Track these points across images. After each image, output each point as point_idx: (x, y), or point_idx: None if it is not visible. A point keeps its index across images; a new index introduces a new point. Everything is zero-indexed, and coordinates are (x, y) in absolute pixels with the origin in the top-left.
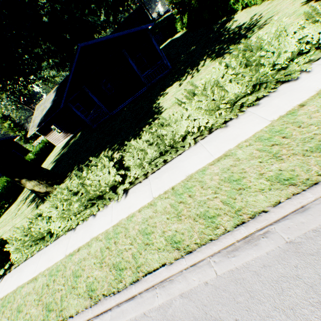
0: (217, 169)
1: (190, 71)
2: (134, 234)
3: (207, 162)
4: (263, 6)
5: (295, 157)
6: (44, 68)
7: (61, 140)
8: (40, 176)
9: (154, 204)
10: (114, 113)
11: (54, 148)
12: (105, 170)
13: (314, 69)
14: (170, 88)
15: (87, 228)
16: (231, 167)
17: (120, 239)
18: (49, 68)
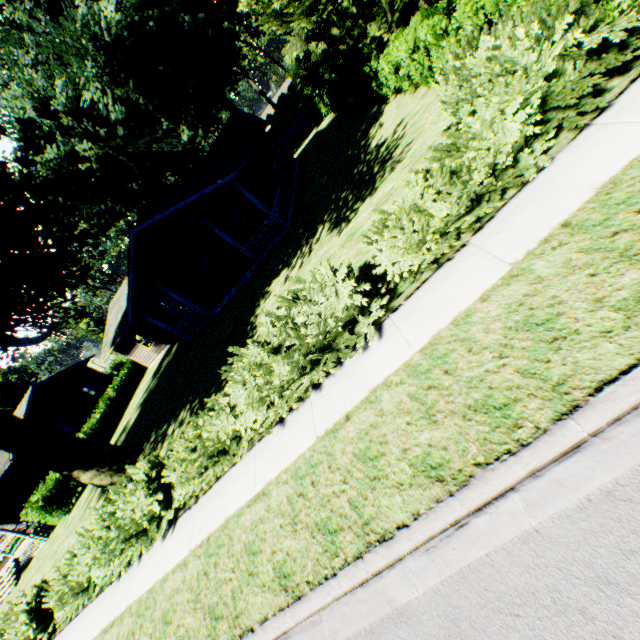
0: (249, 520)
1: (304, 248)
2: (158, 618)
3: (248, 498)
4: (416, 100)
5: (305, 533)
6: (115, 237)
7: (154, 357)
8: (99, 460)
9: (187, 563)
10: (215, 315)
11: (147, 370)
12: (139, 494)
13: (385, 333)
14: (276, 280)
15: (129, 583)
16: (259, 521)
17: (146, 622)
18: (122, 234)
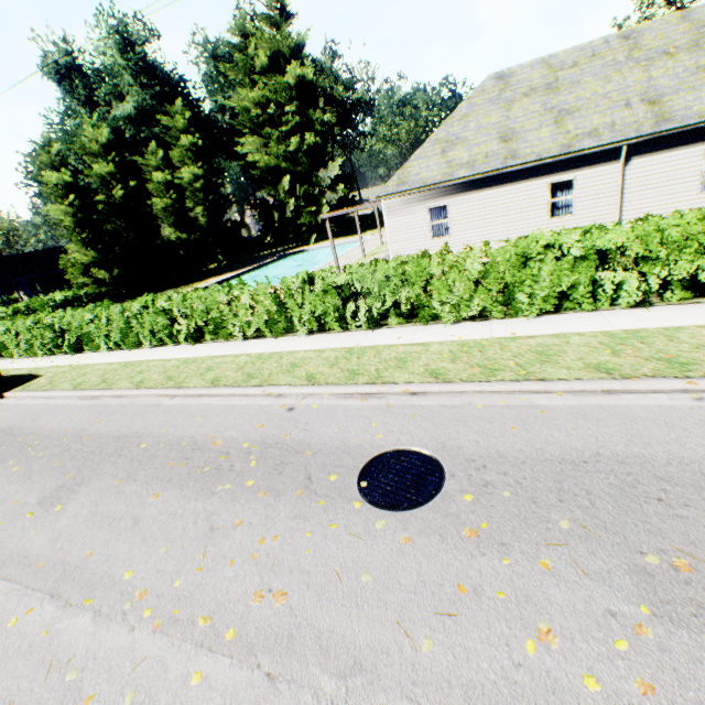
0: None
1: None
2: None
3: None
4: None
5: None
6: None
7: None
8: None
9: None
10: None
11: None
12: None
13: None
14: None
15: None
16: None
17: None
18: None
